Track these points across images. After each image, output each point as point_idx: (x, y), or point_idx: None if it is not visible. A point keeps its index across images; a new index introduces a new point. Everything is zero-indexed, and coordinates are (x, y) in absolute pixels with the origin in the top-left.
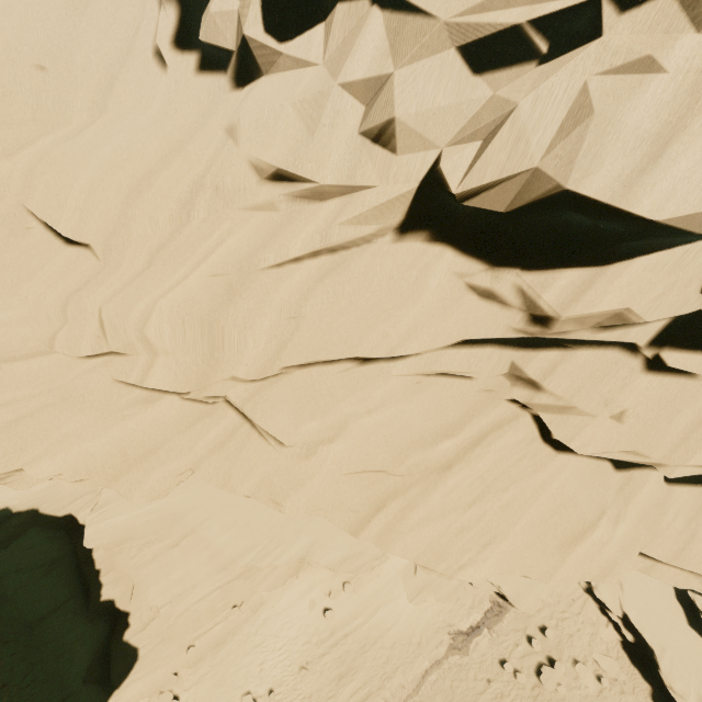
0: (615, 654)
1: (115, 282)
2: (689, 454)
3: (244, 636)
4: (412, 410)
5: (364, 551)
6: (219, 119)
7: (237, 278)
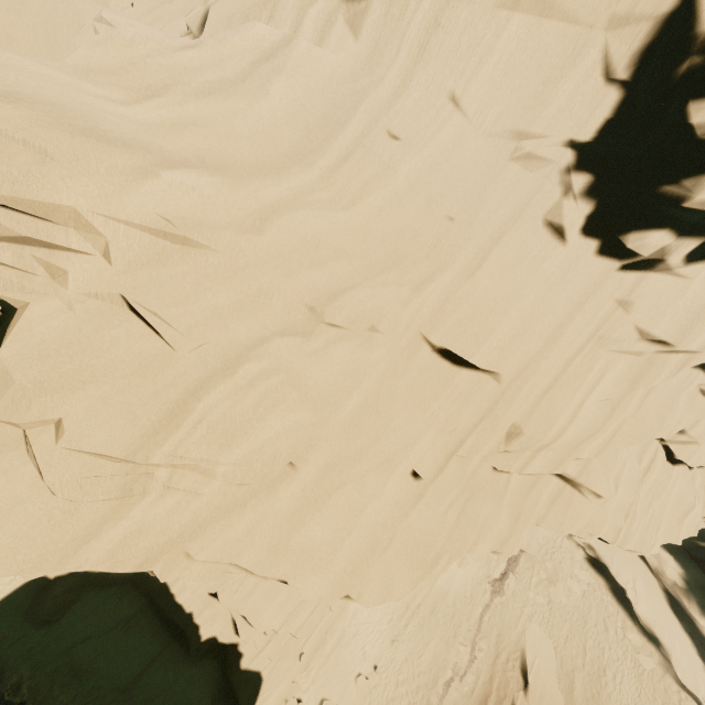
0: (586, 567)
1: (523, 403)
2: None
3: (340, 631)
4: (632, 457)
5: None
6: (609, 290)
7: (617, 401)
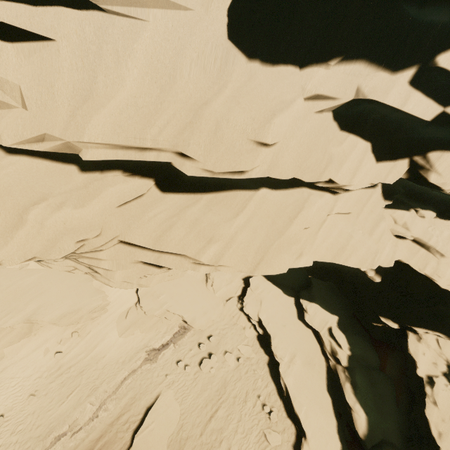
0: (252, 343)
1: None
2: (80, 130)
3: None
4: None
5: (82, 307)
6: None
7: None
